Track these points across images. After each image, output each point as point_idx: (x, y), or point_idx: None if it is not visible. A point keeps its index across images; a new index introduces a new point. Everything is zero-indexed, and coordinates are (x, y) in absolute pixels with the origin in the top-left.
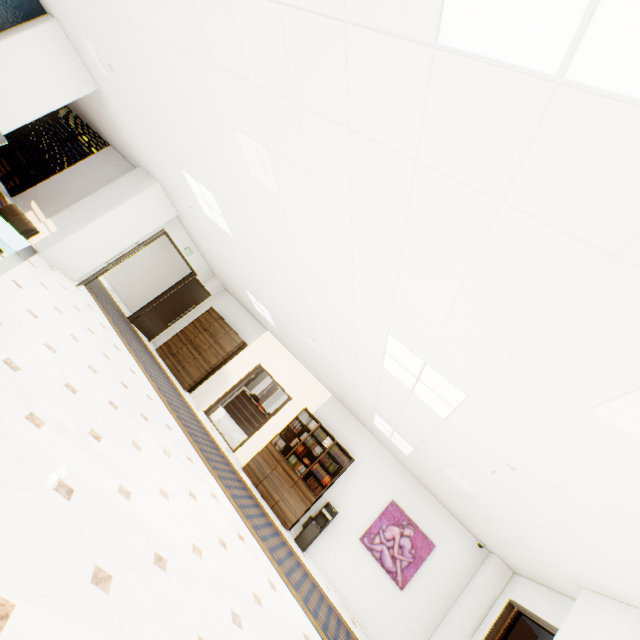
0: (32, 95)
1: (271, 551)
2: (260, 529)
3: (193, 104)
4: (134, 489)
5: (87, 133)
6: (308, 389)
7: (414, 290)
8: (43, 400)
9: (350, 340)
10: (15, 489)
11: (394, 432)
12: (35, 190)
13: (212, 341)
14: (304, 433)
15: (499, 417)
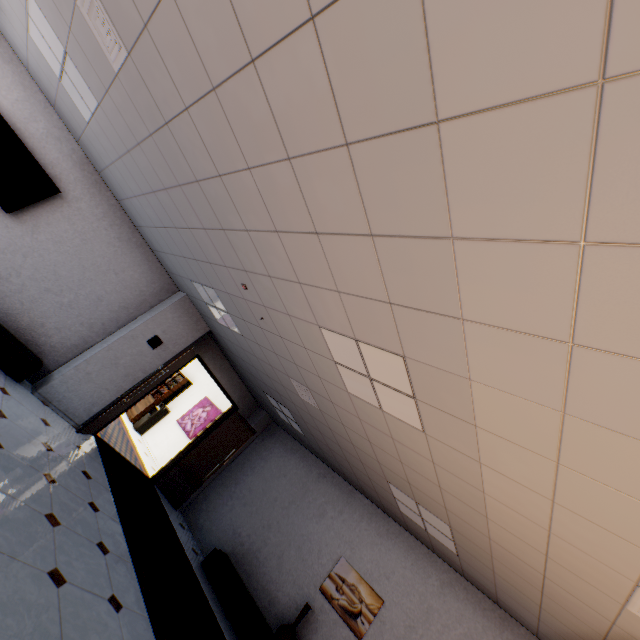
0: None
1: None
2: None
3: None
4: None
5: None
6: None
7: None
8: None
9: None
10: None
11: None
12: None
13: None
14: None
15: None
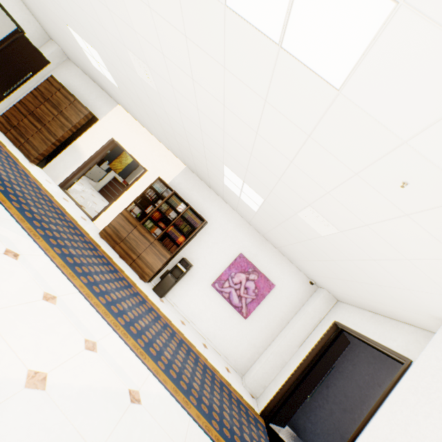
0: None
1: (109, 305)
2: (100, 285)
3: None
4: None
5: None
6: (163, 162)
7: None
8: None
9: None
10: None
11: (244, 185)
12: None
13: (56, 112)
14: (159, 201)
15: None
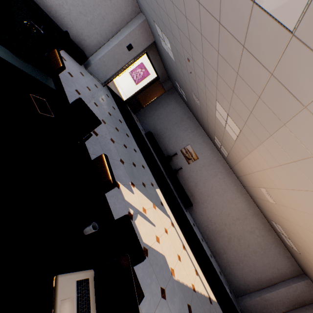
0: None
1: None
2: None
3: None
4: None
5: None
6: None
7: None
8: None
9: None
10: None
11: None
12: None
13: None
14: None
15: None
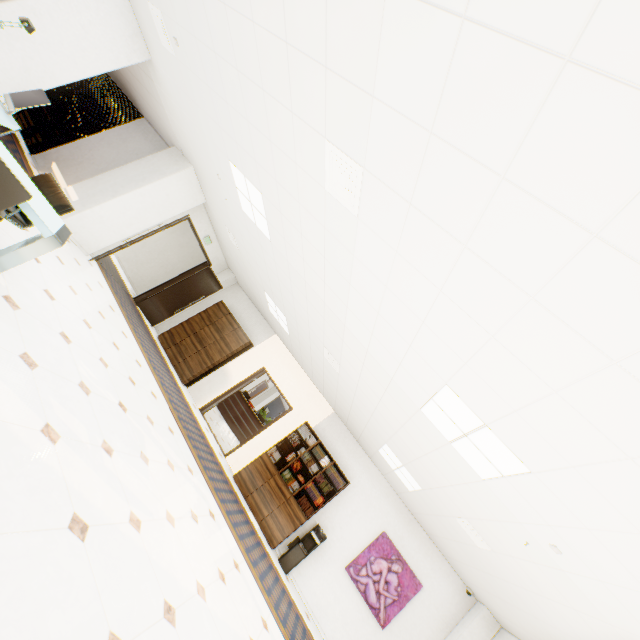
0: (80, 54)
1: (261, 579)
2: (251, 552)
3: (275, 101)
4: (143, 516)
5: (120, 100)
6: (310, 402)
7: (510, 357)
8: (58, 406)
9: (386, 374)
10: (29, 534)
11: (403, 467)
12: (58, 151)
13: (218, 336)
14: (302, 448)
15: (567, 503)
